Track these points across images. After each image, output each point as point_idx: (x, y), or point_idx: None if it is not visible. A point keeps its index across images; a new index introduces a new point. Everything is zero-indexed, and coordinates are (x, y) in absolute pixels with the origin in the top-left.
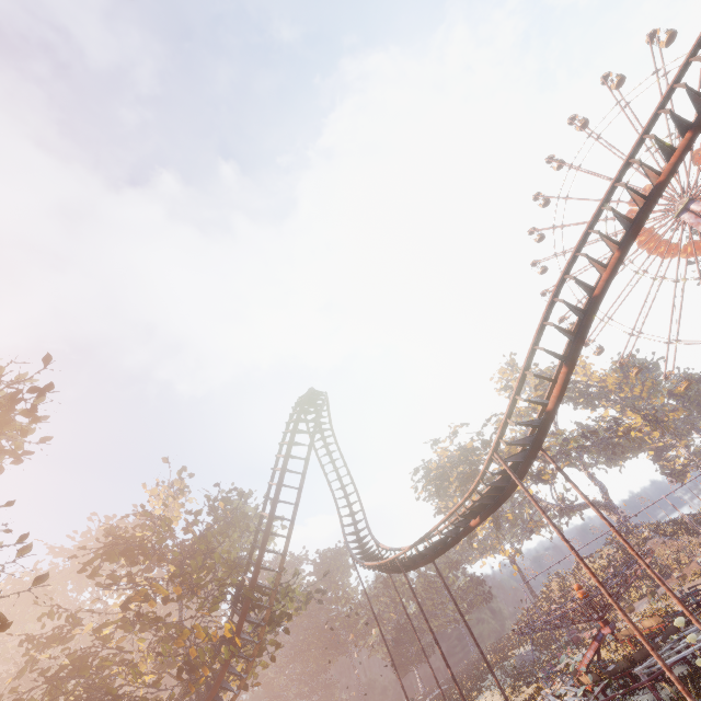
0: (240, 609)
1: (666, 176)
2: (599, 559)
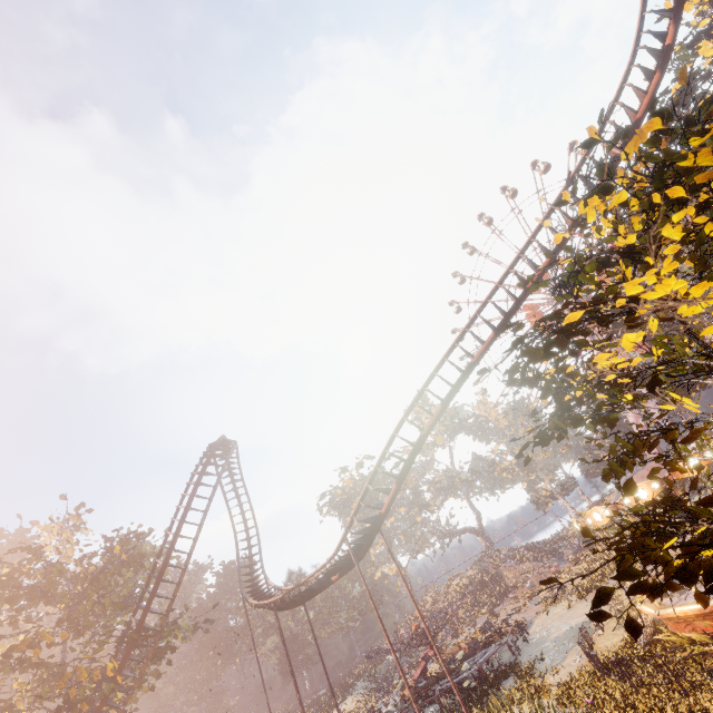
0: (125, 648)
1: (476, 360)
2: (464, 578)
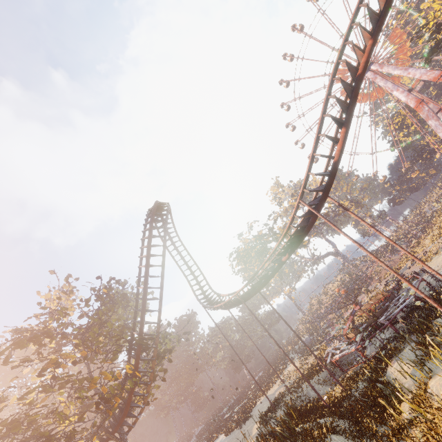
0: (134, 354)
1: None
2: (336, 281)
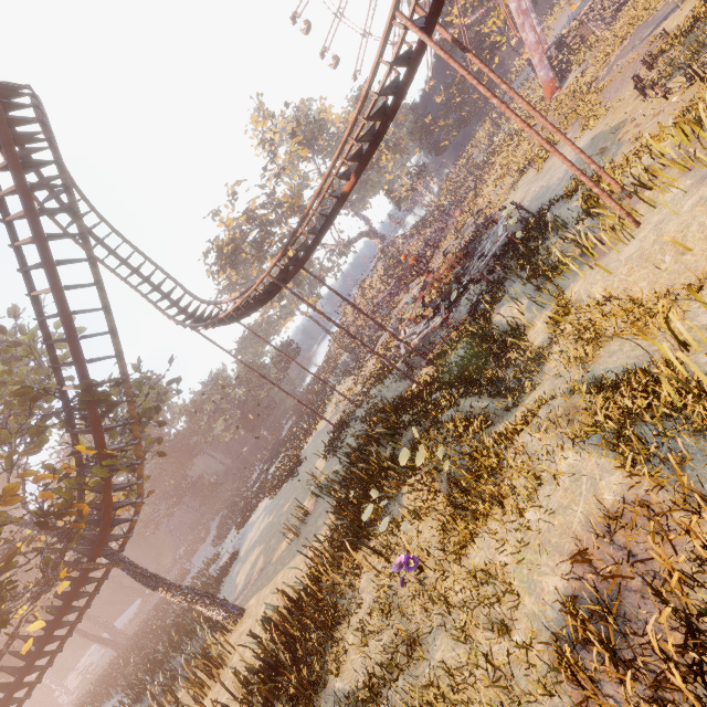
0: (85, 427)
1: None
2: (377, 273)
